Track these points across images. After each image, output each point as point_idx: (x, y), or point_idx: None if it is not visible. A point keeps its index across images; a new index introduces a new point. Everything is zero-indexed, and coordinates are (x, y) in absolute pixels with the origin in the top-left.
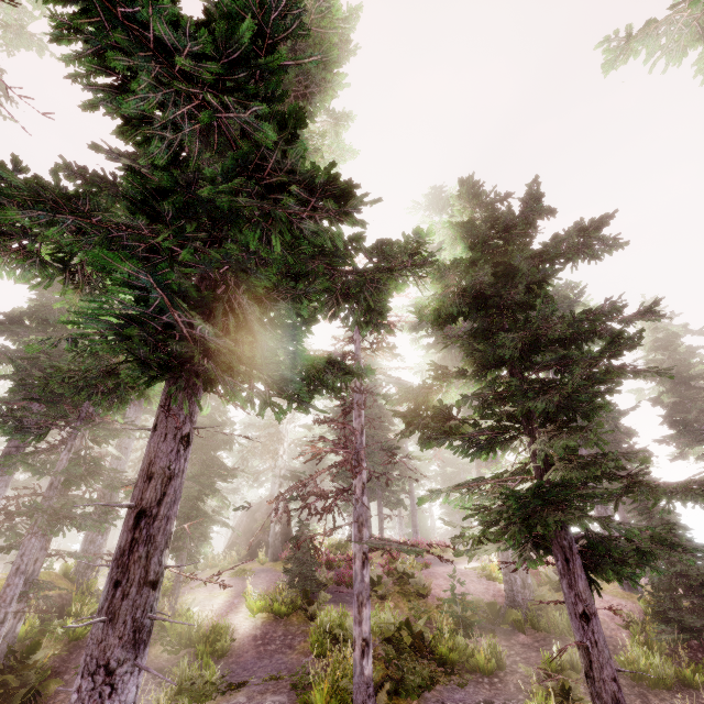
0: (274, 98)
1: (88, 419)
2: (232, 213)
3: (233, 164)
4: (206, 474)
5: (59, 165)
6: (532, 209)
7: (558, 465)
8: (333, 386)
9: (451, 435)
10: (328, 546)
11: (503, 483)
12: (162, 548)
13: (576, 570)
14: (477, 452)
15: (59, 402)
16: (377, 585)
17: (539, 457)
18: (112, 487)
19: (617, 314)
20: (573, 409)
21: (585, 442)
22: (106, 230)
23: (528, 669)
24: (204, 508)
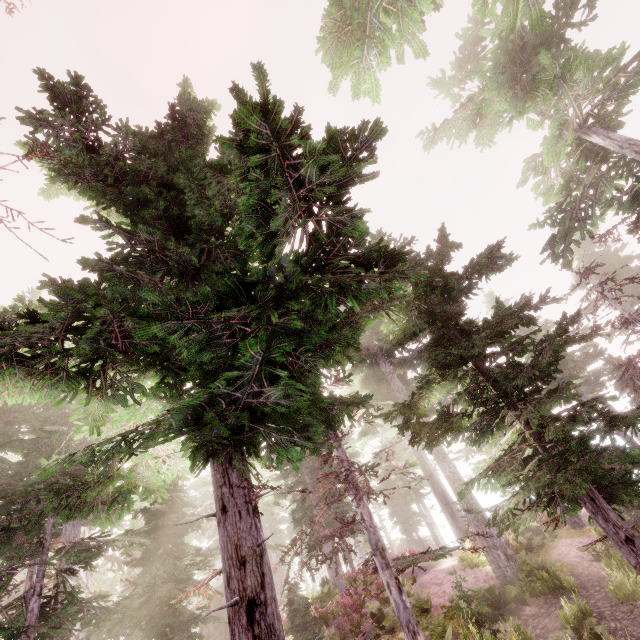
0: (340, 202)
1: (40, 551)
2: (298, 290)
3: (312, 252)
4: (179, 568)
5: (44, 283)
6: (446, 245)
7: (551, 425)
8: (335, 421)
9: (450, 431)
10: (312, 601)
11: (514, 455)
12: (282, 635)
13: (603, 504)
14: (481, 437)
15: (11, 539)
16: (381, 620)
17: (533, 423)
18: (95, 622)
19: (528, 304)
20: (536, 380)
21: (566, 400)
22: (208, 325)
23: (558, 634)
24: (185, 610)
